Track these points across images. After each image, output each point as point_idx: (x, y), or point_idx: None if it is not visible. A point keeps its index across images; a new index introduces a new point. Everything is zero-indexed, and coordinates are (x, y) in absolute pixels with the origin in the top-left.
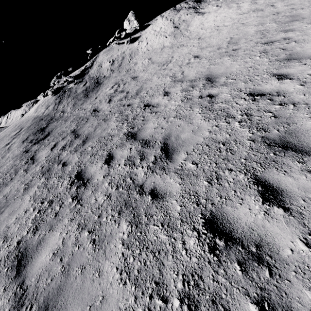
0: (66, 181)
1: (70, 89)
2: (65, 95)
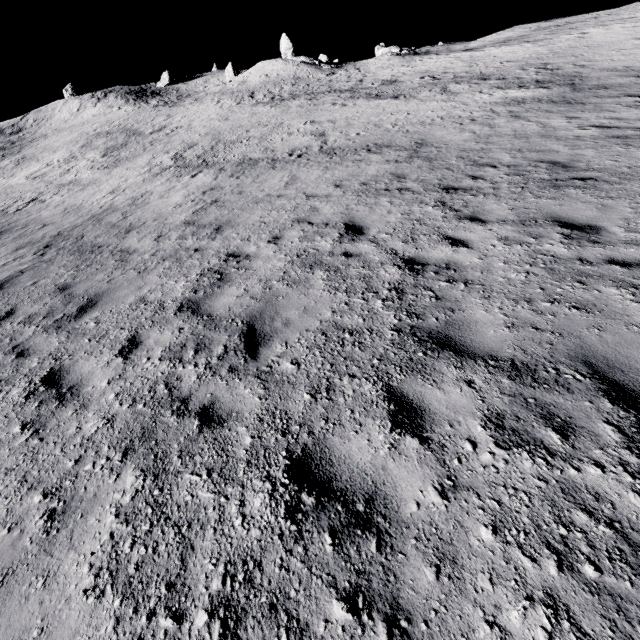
0: None
1: (3, 130)
2: None
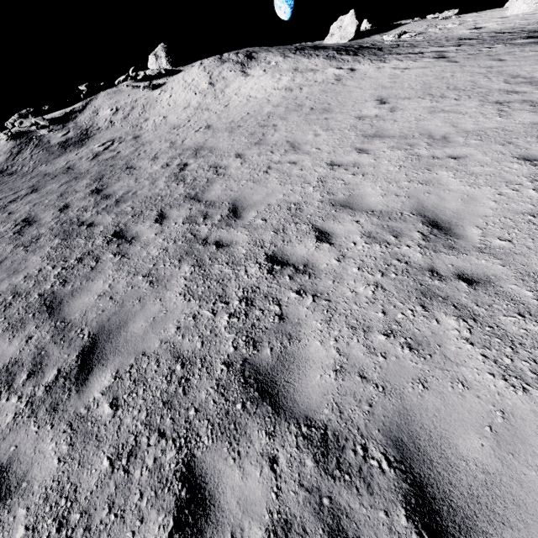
0: (10, 224)
1: (41, 136)
2: (31, 144)
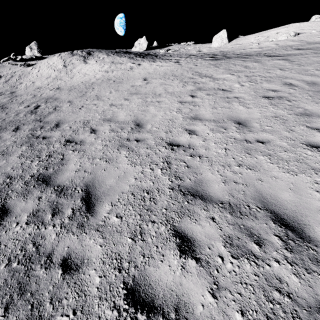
0: None
1: None
2: None
